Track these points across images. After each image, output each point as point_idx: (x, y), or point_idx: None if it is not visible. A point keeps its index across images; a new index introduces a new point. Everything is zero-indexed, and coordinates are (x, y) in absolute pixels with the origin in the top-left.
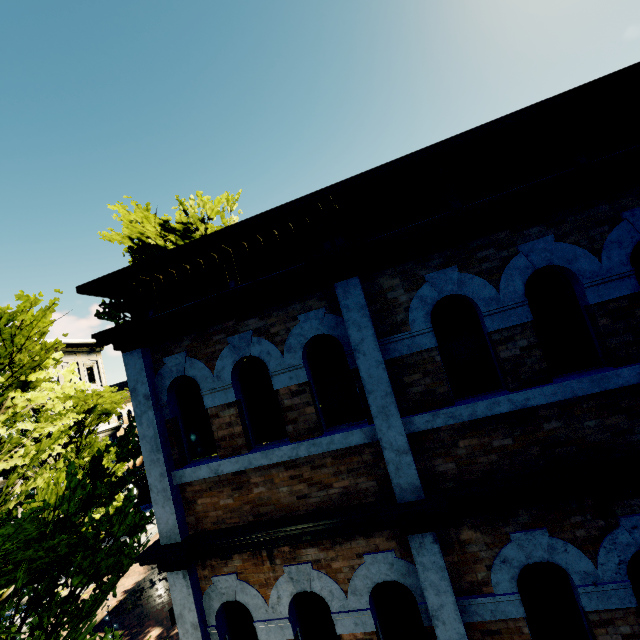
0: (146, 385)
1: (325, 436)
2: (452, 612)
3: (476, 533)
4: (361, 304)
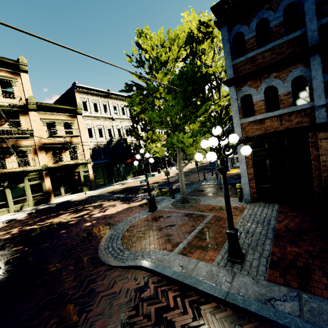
0: (227, 36)
1: (286, 36)
2: (320, 75)
3: None
4: None
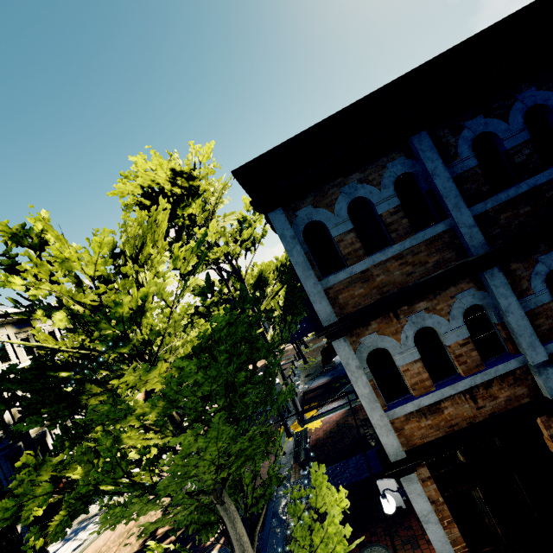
0: (291, 230)
1: (420, 232)
2: (516, 306)
3: (518, 264)
4: (431, 146)
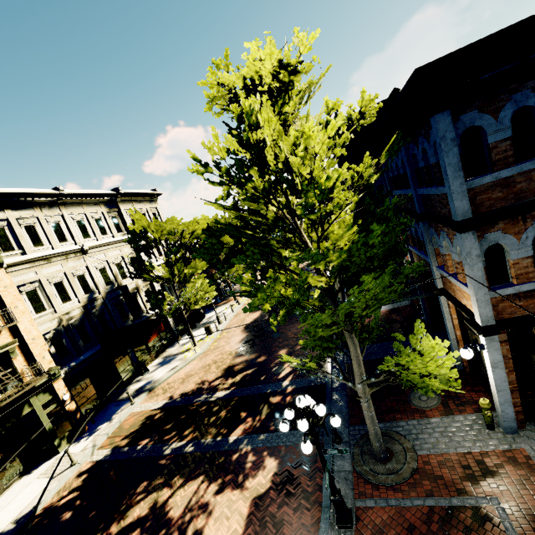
0: (453, 133)
1: None
2: None
3: None
4: None
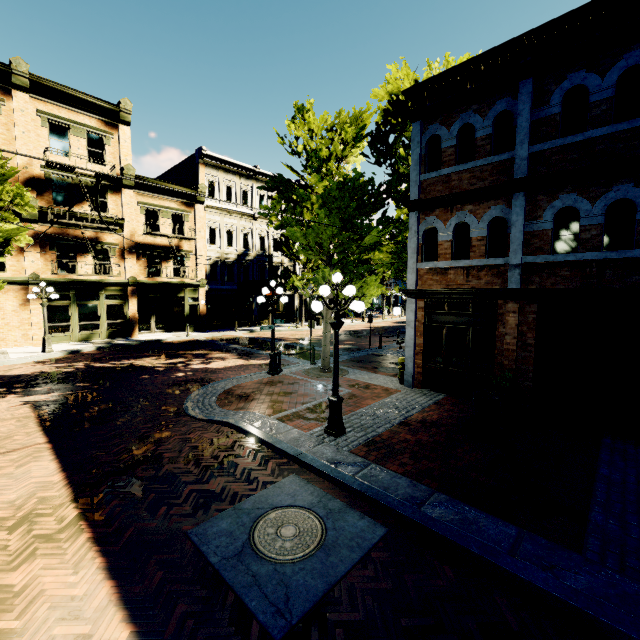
0: (419, 137)
1: (491, 157)
2: (520, 223)
3: (544, 197)
4: (529, 92)
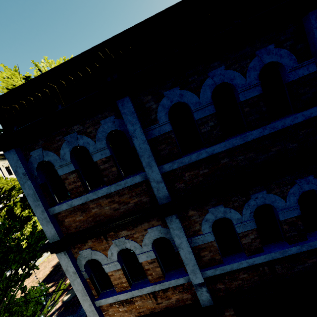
0: (22, 168)
1: (123, 180)
2: (186, 244)
3: (194, 211)
4: (132, 111)
